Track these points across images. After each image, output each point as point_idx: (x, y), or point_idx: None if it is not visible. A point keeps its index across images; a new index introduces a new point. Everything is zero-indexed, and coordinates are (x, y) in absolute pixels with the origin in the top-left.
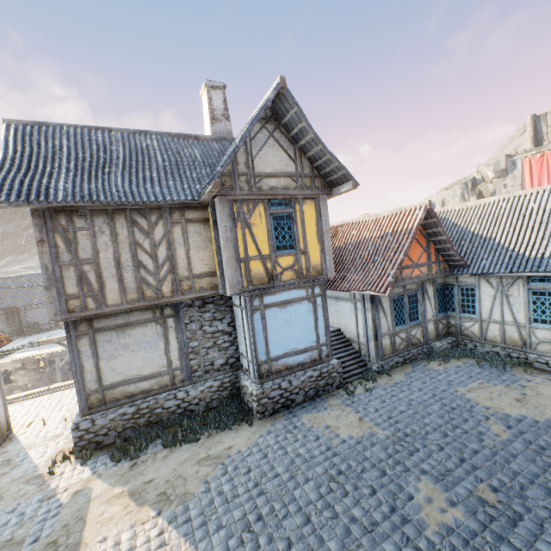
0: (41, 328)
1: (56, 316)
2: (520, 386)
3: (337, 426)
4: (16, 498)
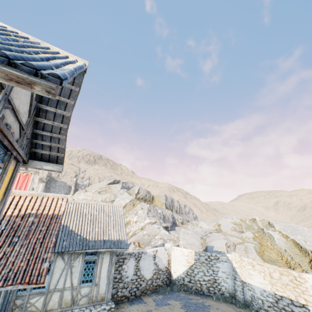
0: None
1: None
2: None
3: None
4: None
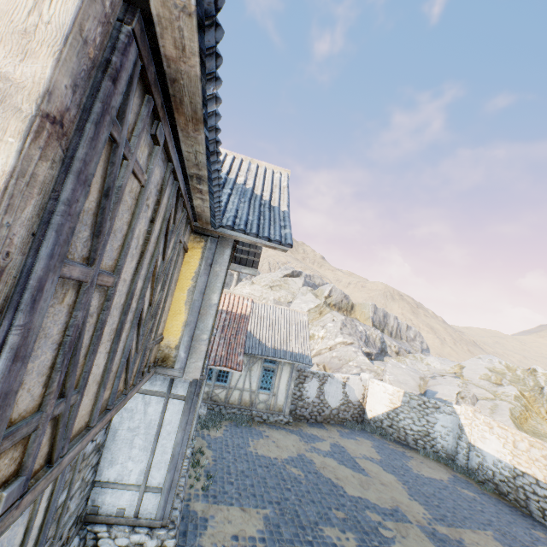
0: None
1: None
2: (268, 436)
3: (241, 529)
4: None
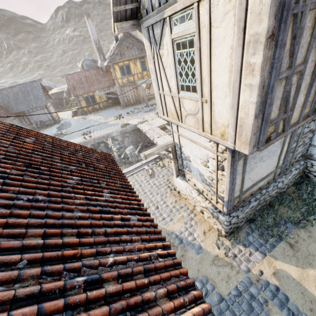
0: (46, 124)
1: (253, 148)
2: None
3: None
4: (227, 281)
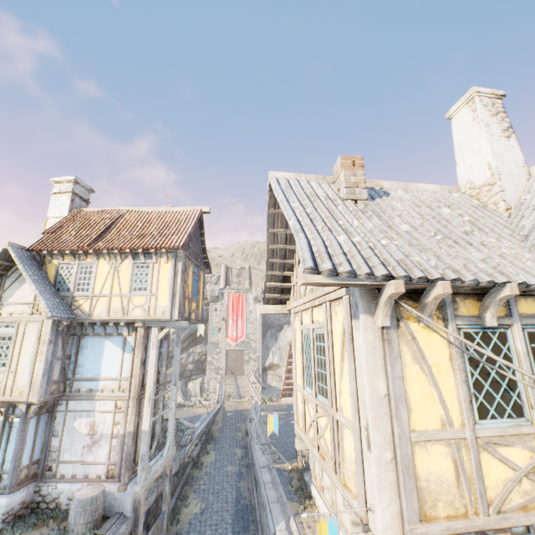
0: None
1: None
2: None
3: None
4: None
